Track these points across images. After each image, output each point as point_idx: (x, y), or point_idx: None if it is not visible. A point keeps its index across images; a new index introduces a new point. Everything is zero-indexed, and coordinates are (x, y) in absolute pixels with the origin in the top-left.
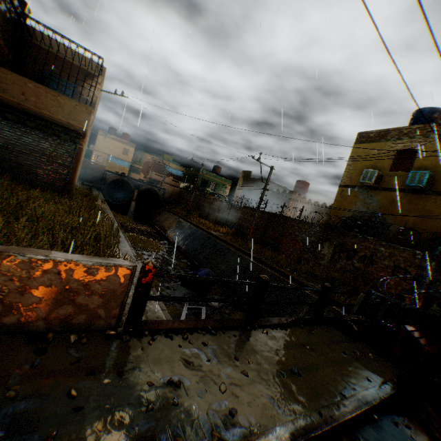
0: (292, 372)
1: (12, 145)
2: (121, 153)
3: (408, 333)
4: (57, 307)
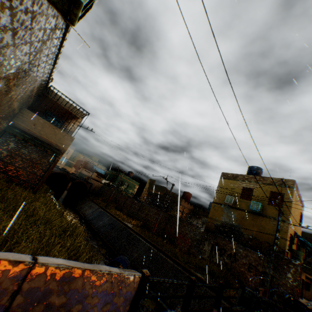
0: None
1: (11, 153)
2: None
3: None
4: (103, 305)
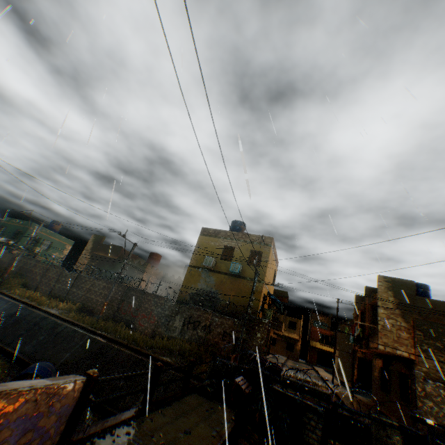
0: (186, 431)
1: None
2: None
3: (238, 383)
4: (21, 436)
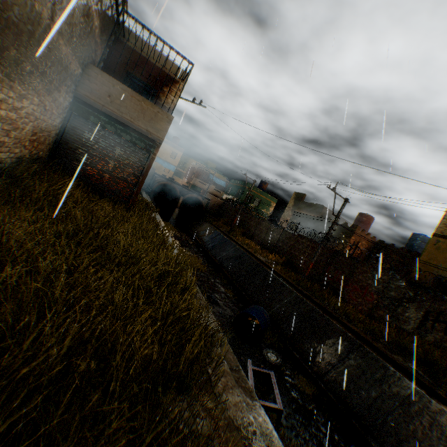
0: None
1: (87, 148)
2: (169, 156)
3: None
4: None
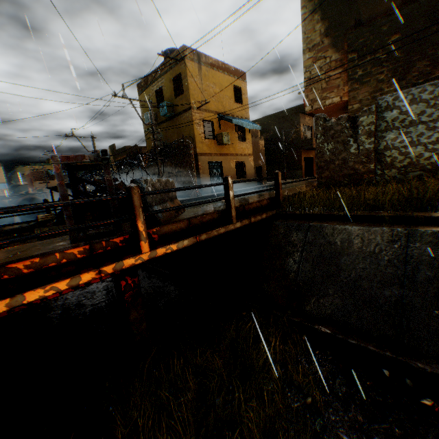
0: None
1: None
2: None
3: None
4: None
